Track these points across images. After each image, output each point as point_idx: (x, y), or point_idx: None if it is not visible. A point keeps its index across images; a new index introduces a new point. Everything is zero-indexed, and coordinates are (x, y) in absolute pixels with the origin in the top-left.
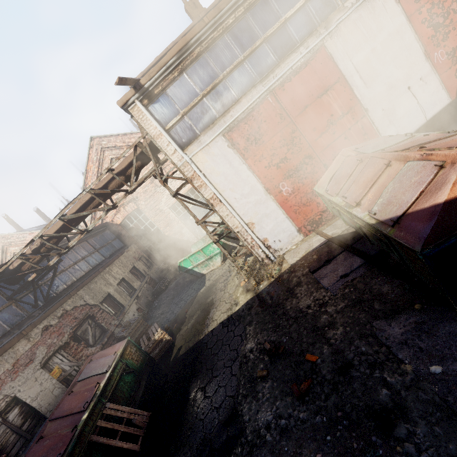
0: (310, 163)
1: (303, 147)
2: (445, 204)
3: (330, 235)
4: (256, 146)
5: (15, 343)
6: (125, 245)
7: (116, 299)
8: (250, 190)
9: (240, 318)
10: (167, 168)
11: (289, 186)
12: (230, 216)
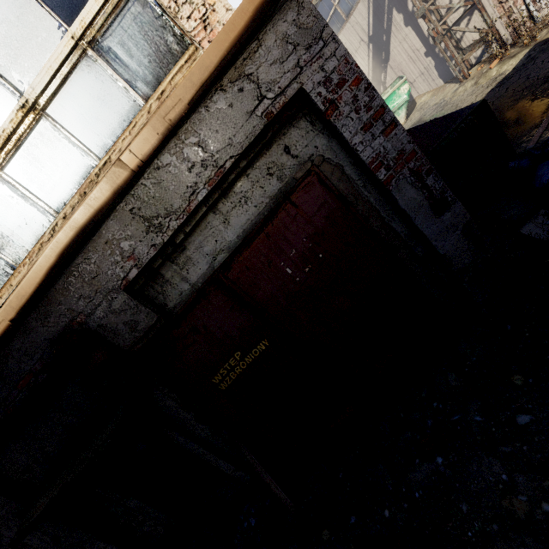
0: None
1: None
2: None
3: None
4: None
5: None
6: None
7: None
8: None
9: (533, 58)
10: None
11: None
12: None
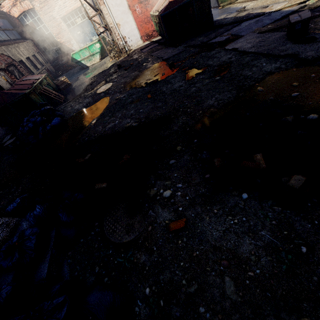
0: None
1: None
2: (169, 2)
3: (152, 40)
4: None
5: None
6: (23, 39)
7: (27, 66)
8: (120, 2)
9: (108, 69)
10: None
11: (140, 8)
12: (108, 15)
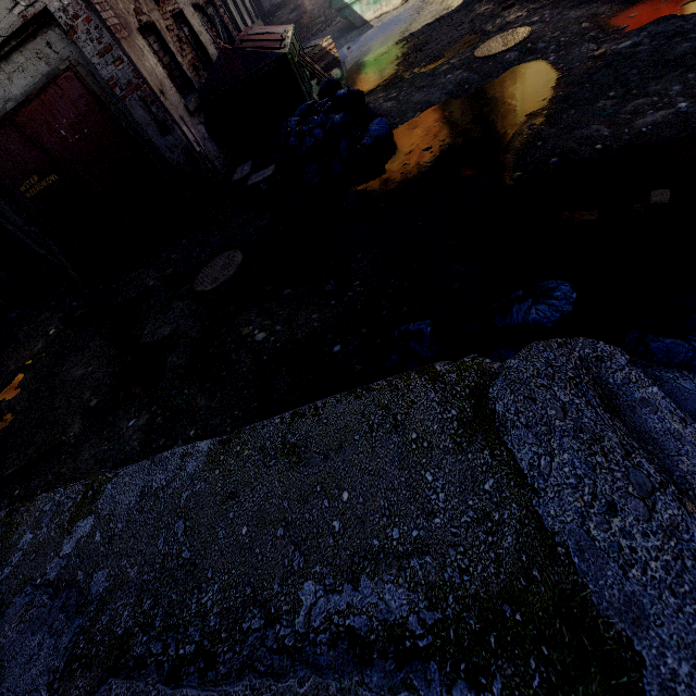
0: None
1: None
2: None
3: None
4: None
5: None
6: None
7: (232, 13)
8: None
9: (460, 10)
10: None
11: None
12: None
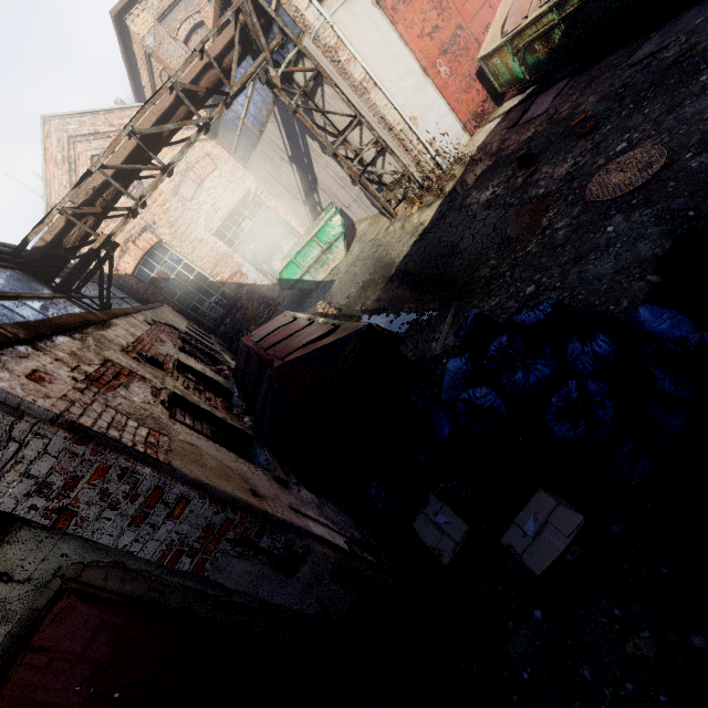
0: (463, 37)
1: (453, 14)
2: None
3: (507, 110)
4: (404, 6)
5: (129, 313)
6: None
7: (198, 340)
8: (405, 70)
9: (444, 215)
10: (197, 168)
11: (446, 65)
12: (389, 107)
